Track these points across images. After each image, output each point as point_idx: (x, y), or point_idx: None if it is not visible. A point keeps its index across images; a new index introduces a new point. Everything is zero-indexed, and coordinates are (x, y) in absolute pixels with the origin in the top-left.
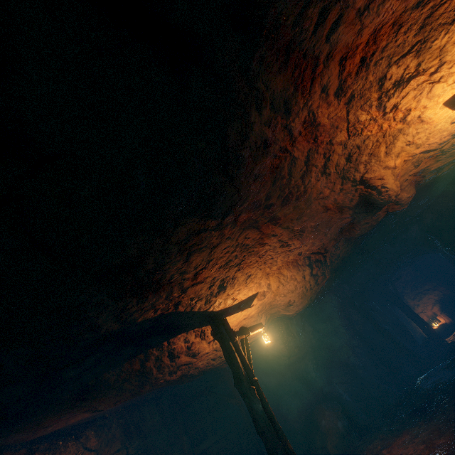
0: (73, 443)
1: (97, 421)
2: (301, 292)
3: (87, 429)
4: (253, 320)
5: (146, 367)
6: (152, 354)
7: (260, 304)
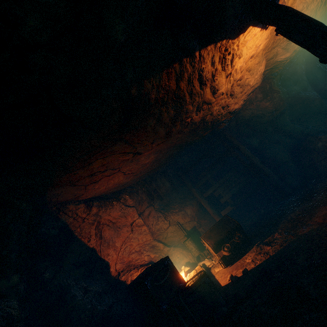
0: (116, 203)
1: (127, 189)
2: (314, 9)
3: (122, 194)
4: (257, 61)
5: (180, 91)
6: (185, 69)
7: (270, 32)
